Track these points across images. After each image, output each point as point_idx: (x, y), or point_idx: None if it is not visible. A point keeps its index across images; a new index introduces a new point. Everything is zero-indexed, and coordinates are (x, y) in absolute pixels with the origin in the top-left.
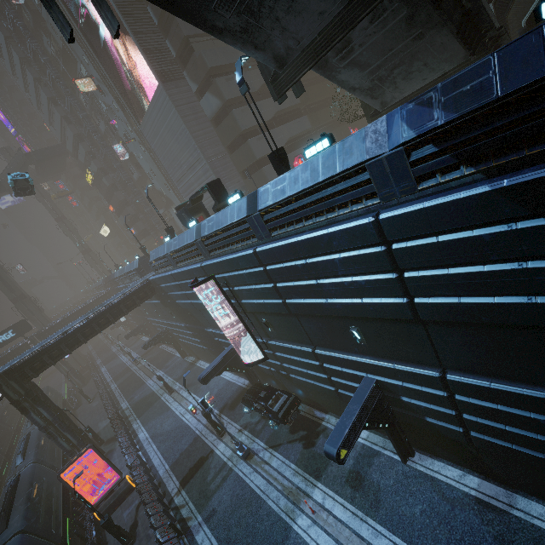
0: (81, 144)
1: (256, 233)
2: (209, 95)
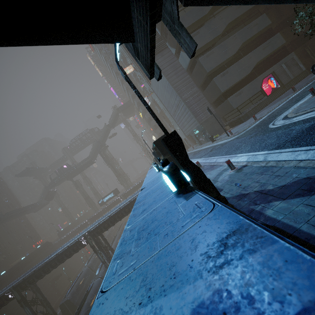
0: (134, 99)
1: None
2: (182, 53)
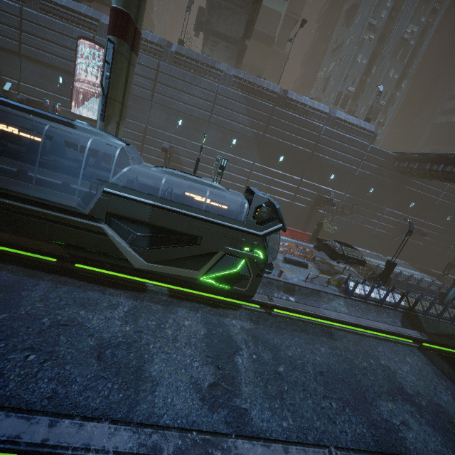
0: None
1: (164, 57)
2: None
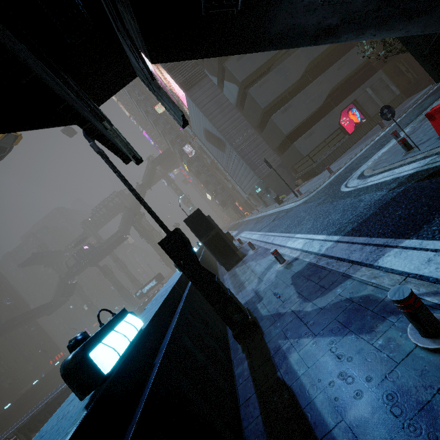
0: (174, 147)
1: None
2: (227, 83)
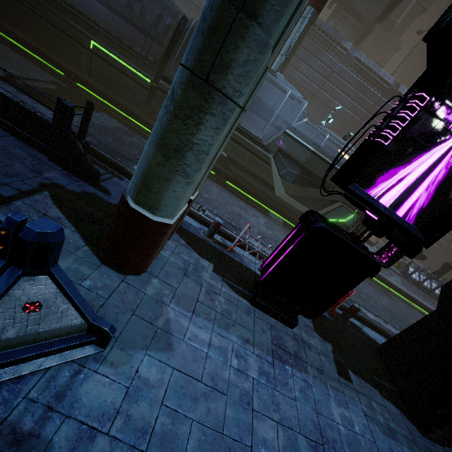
0: None
1: None
2: None
